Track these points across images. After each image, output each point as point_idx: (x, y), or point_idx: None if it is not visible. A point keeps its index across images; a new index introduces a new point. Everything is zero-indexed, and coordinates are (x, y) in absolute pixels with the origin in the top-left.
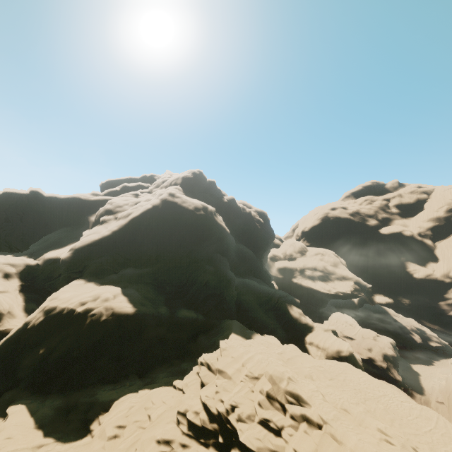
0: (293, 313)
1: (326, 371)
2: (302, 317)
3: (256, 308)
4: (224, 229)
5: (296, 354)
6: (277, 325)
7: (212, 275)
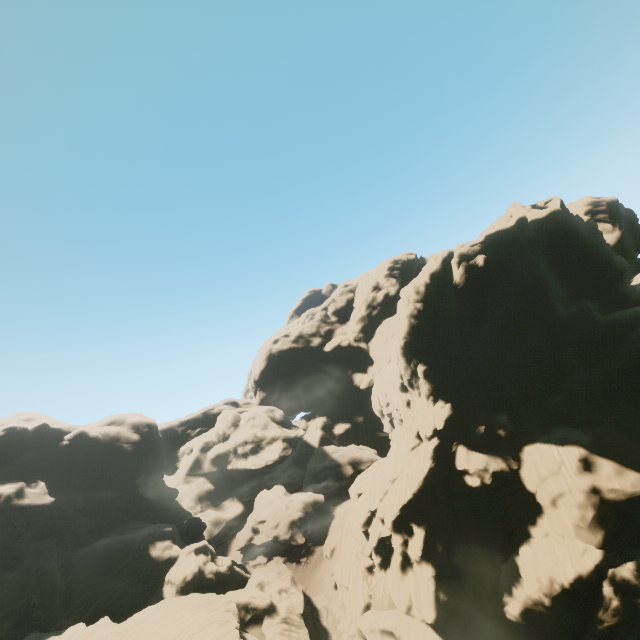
0: (155, 553)
1: (114, 636)
2: (166, 552)
3: (100, 579)
4: (38, 505)
5: (81, 639)
6: (131, 582)
7: (13, 585)
